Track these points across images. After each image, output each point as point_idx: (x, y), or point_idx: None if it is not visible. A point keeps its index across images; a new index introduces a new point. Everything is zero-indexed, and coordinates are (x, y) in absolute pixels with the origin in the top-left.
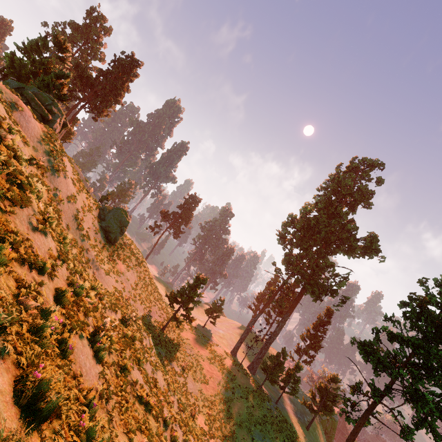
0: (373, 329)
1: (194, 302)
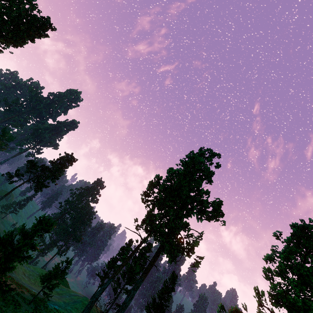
0: (255, 290)
1: (20, 258)
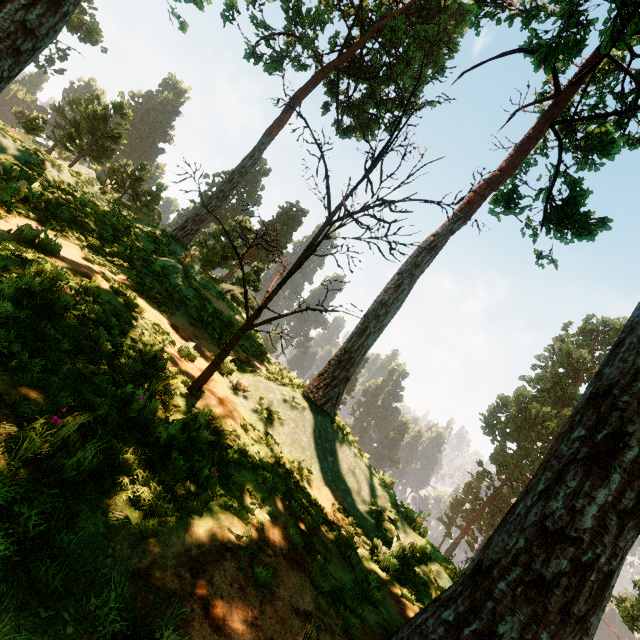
0: (634, 582)
1: None
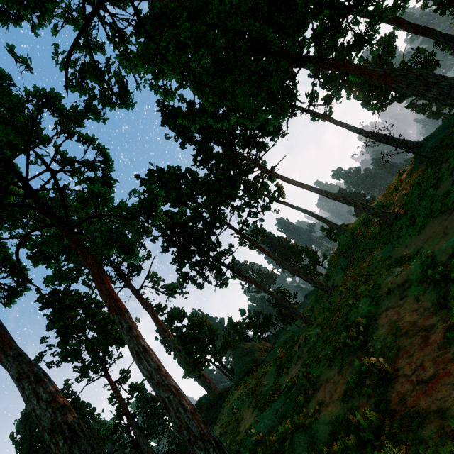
0: None
1: None
